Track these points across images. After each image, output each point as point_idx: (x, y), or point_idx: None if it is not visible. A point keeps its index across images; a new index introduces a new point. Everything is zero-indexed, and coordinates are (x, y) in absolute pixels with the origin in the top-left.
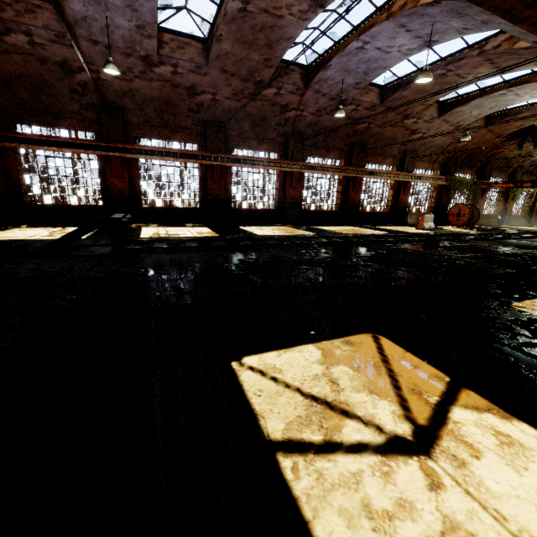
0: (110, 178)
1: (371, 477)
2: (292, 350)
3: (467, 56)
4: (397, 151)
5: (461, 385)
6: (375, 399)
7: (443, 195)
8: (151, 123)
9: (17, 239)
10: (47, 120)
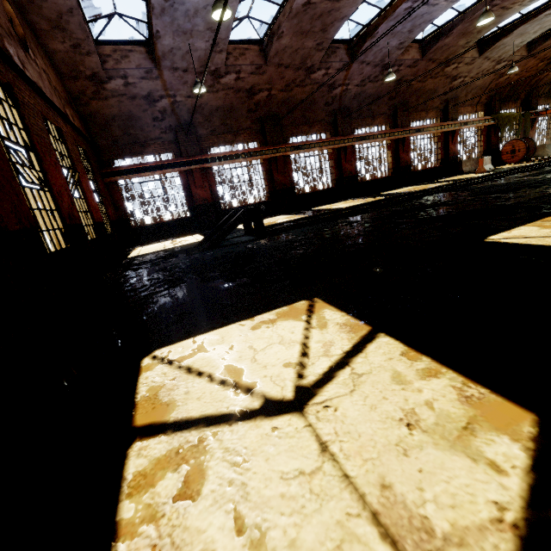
0: (194, 189)
1: None
2: (513, 230)
3: None
4: (439, 102)
5: None
6: None
7: (492, 136)
8: (217, 132)
9: (161, 250)
10: (136, 150)
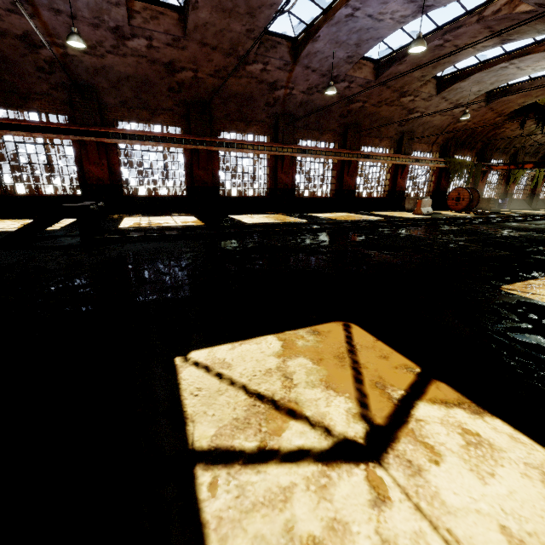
0: (87, 165)
1: (304, 493)
2: (249, 342)
3: (465, 24)
4: (394, 132)
5: (433, 376)
6: (330, 396)
7: (442, 179)
8: (129, 105)
9: None
10: (13, 102)
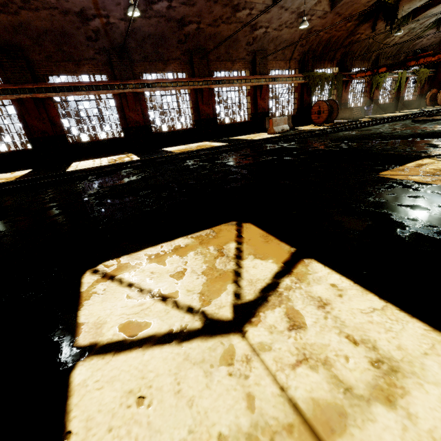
0: None
1: None
2: None
3: None
4: (245, 53)
5: None
6: None
7: (304, 95)
8: None
9: None
10: None
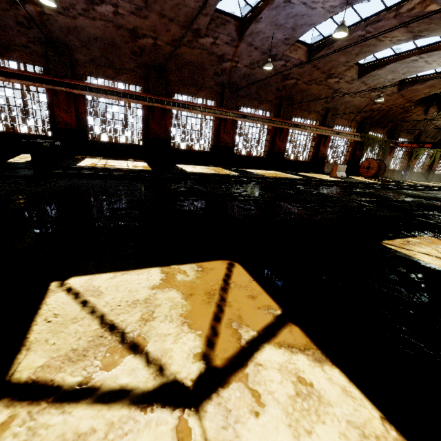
0: (57, 111)
1: None
2: (132, 272)
3: (384, 18)
4: (320, 108)
5: (290, 319)
6: (182, 332)
7: (357, 150)
8: (97, 63)
9: None
10: None
